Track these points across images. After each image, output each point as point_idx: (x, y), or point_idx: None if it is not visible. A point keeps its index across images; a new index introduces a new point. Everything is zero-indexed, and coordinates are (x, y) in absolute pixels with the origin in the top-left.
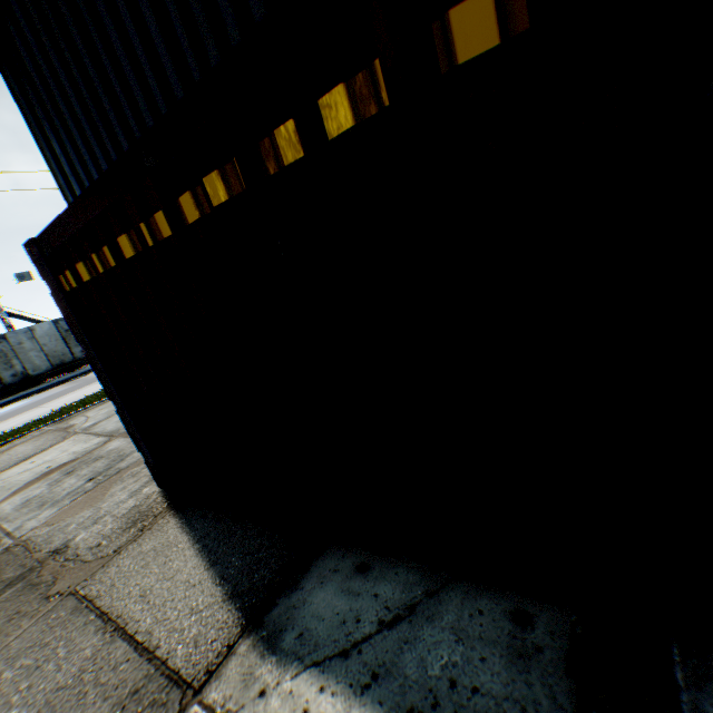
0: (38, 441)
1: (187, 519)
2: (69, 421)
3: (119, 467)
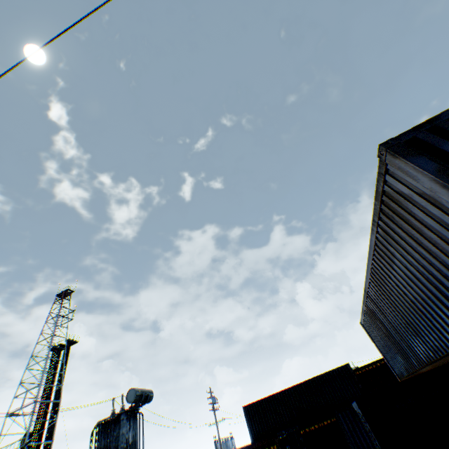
0: None
1: None
2: None
3: None
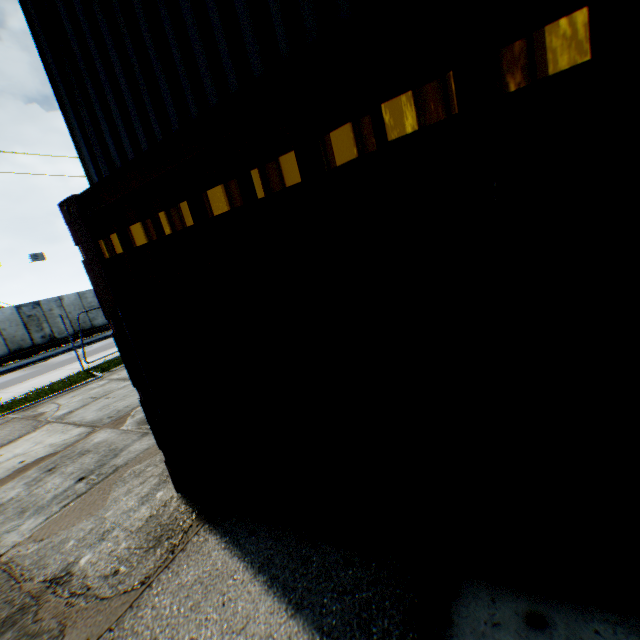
0: (2, 430)
1: (232, 536)
2: (37, 409)
3: (115, 464)
